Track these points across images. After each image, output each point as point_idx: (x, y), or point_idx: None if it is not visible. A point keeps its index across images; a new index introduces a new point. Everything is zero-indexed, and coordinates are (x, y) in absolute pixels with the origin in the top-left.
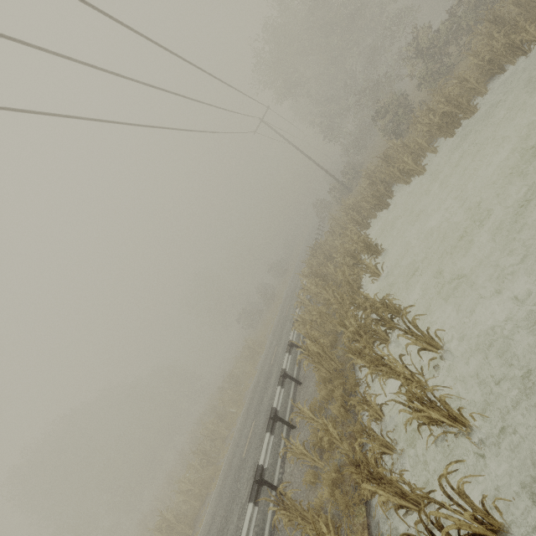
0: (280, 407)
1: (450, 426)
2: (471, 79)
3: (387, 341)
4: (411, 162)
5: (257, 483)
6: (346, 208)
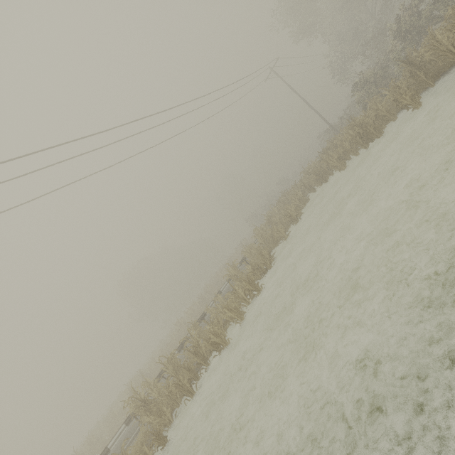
0: (228, 290)
1: (234, 318)
2: (383, 110)
3: (259, 279)
4: (335, 161)
5: (201, 318)
6: (305, 172)
